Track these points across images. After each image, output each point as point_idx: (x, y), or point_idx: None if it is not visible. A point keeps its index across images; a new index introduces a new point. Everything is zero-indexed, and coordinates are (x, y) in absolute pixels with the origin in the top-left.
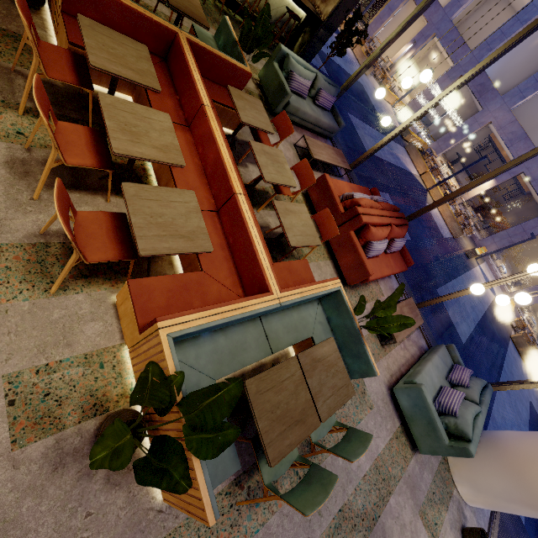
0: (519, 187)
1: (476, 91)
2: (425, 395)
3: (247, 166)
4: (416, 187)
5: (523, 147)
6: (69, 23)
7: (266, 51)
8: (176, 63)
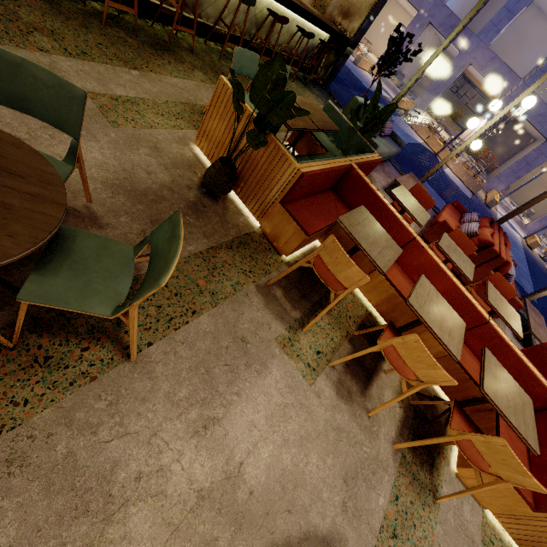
0: (504, 118)
1: (448, 34)
2: None
3: None
4: (430, 157)
5: (509, 82)
6: (295, 213)
7: (306, 90)
8: (355, 194)
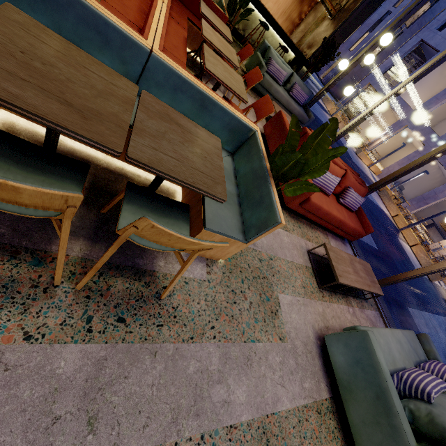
0: None
1: None
2: (373, 344)
3: (208, 83)
4: (387, 221)
5: None
6: None
7: None
8: None
